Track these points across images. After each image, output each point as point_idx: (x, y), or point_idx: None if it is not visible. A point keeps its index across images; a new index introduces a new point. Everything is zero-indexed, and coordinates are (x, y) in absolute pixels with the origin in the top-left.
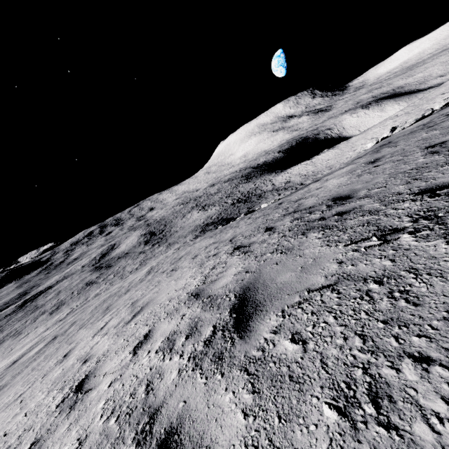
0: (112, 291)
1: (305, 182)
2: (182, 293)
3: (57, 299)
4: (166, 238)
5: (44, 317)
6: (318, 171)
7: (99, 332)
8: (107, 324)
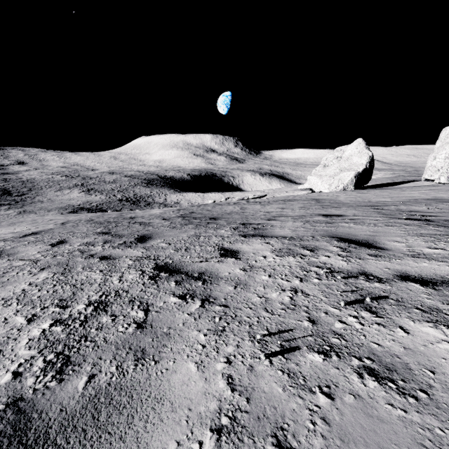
0: None
1: None
2: (6, 232)
3: None
4: (24, 203)
5: None
6: None
7: None
8: None
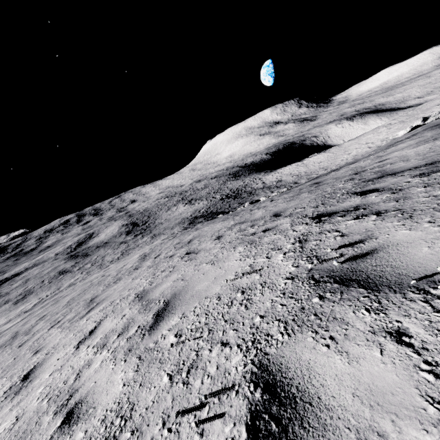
0: (92, 280)
1: (299, 181)
2: (267, 279)
3: (24, 287)
4: (150, 229)
5: (7, 307)
6: (312, 172)
7: (88, 339)
8: (100, 326)
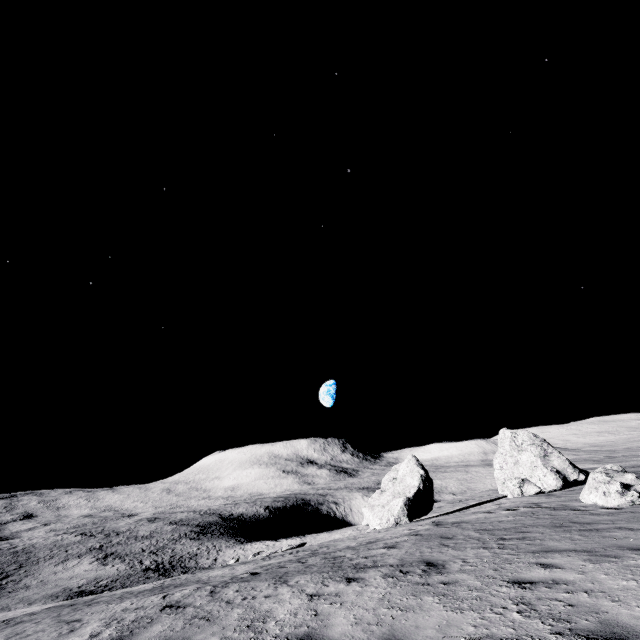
0: None
1: None
2: None
3: None
4: (1, 593)
5: None
6: None
7: None
8: None
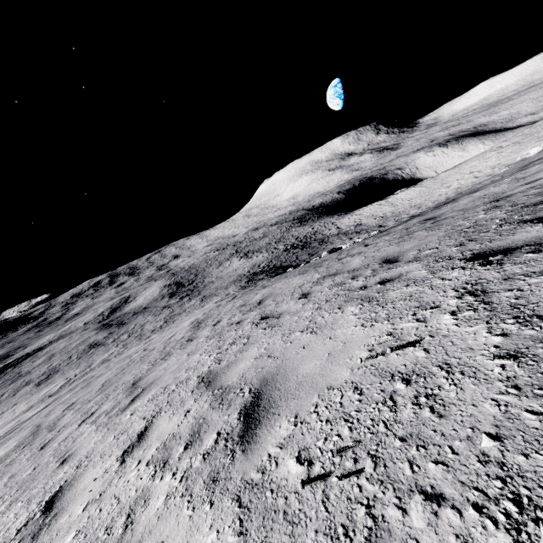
0: (131, 355)
1: (385, 224)
2: (447, 357)
3: (48, 364)
4: (199, 289)
5: (28, 389)
6: (401, 211)
7: (138, 447)
8: (153, 426)
